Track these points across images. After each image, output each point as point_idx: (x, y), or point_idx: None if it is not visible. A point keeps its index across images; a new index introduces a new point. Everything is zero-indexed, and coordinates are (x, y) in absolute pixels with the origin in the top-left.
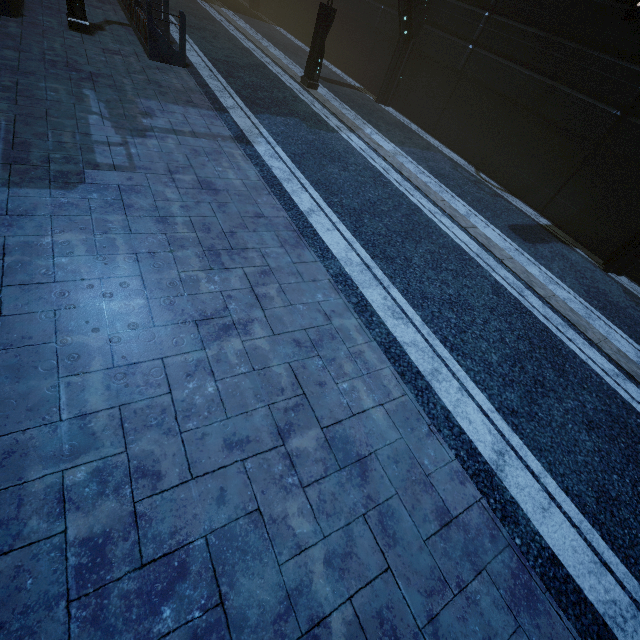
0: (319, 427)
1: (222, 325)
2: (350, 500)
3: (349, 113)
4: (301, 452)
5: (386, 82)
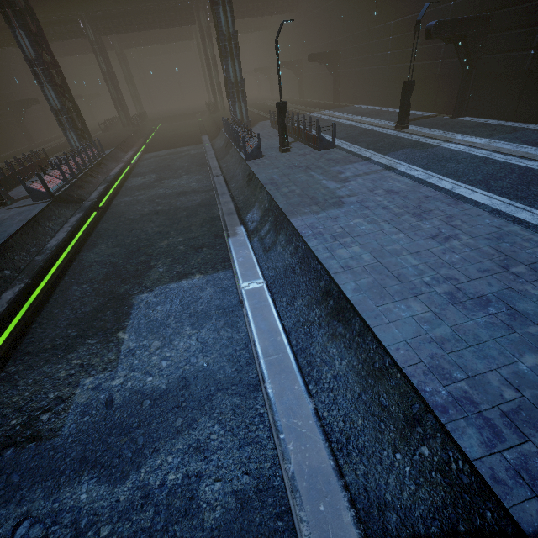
0: (523, 265)
1: (444, 237)
2: None
3: (438, 133)
4: (519, 272)
5: (458, 103)
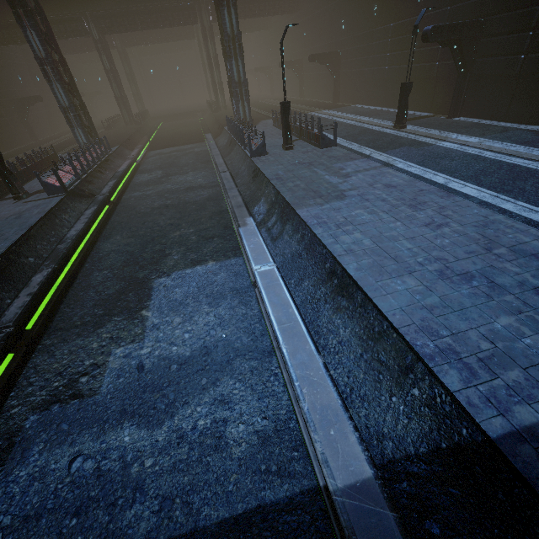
0: (505, 247)
1: (436, 225)
2: (534, 264)
3: (434, 132)
4: (500, 253)
5: (453, 104)
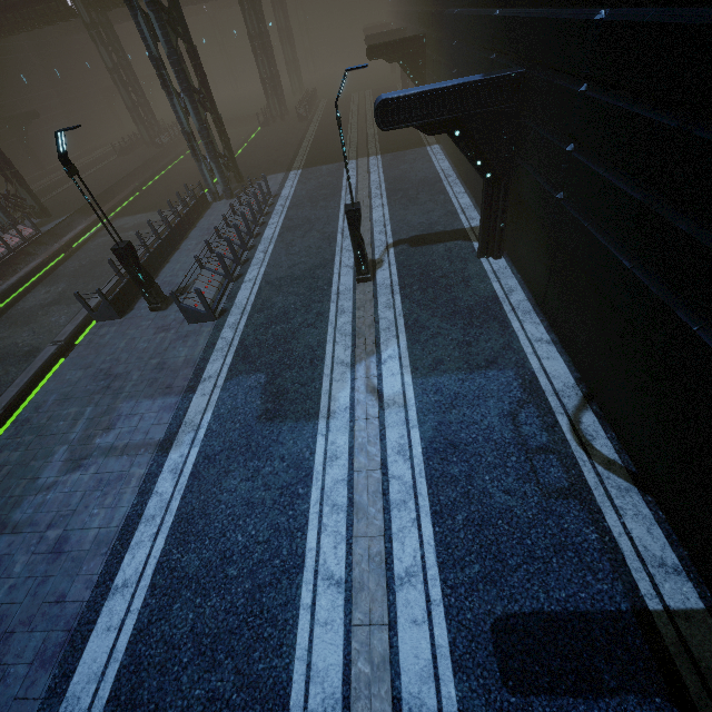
0: None
1: None
2: None
3: (387, 316)
4: None
5: (483, 234)
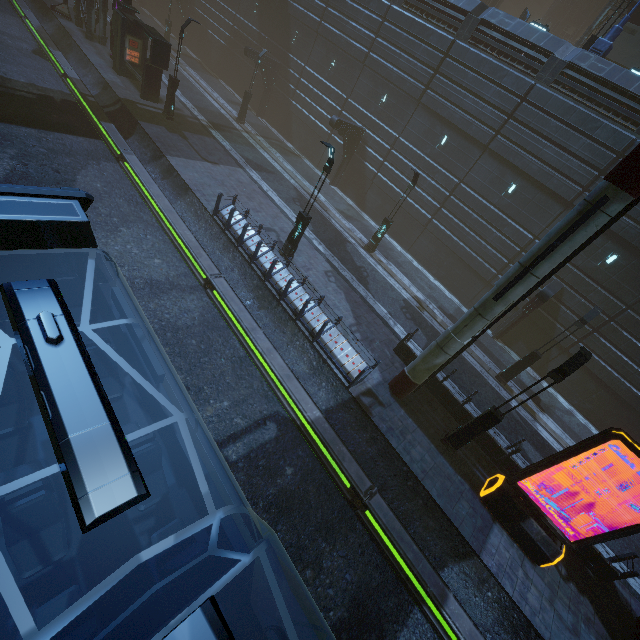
0: None
1: None
2: None
3: None
4: None
5: None
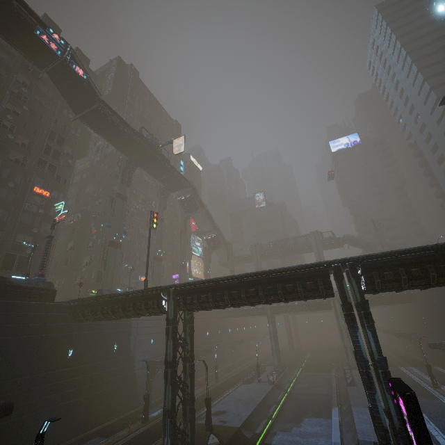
0: None
1: None
2: None
3: None
4: None
5: None
